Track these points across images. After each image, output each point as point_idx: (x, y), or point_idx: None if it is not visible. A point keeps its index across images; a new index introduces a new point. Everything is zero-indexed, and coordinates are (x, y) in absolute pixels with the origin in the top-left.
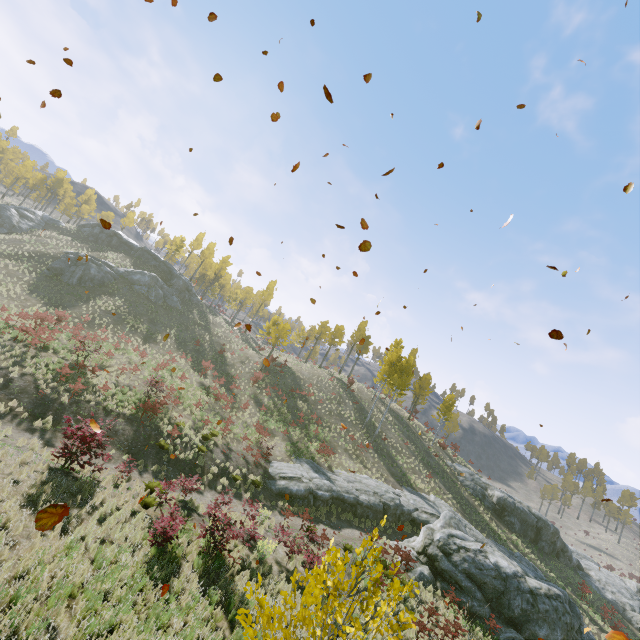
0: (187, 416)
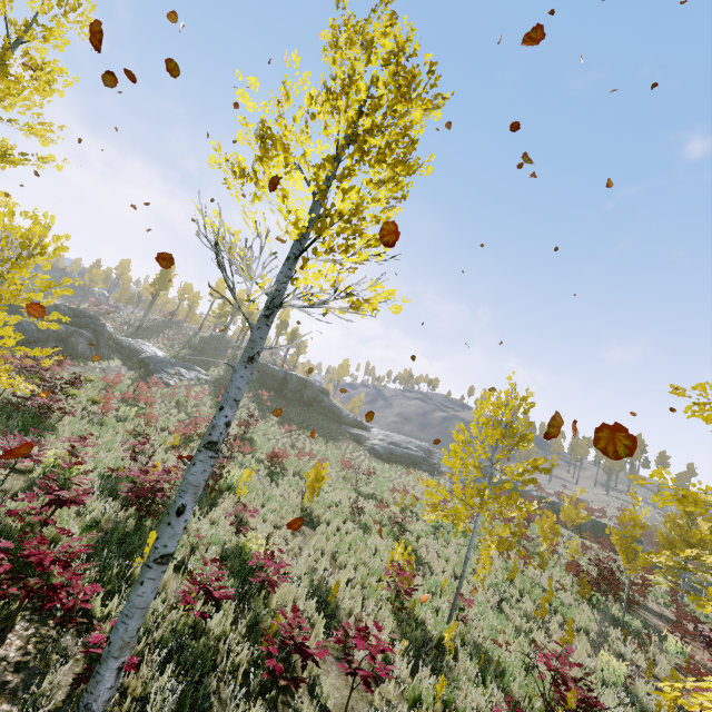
0: None
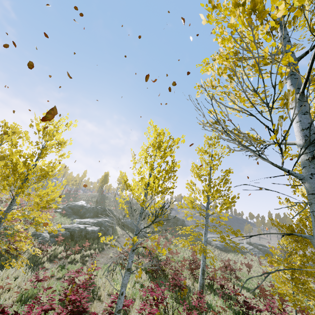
0: None
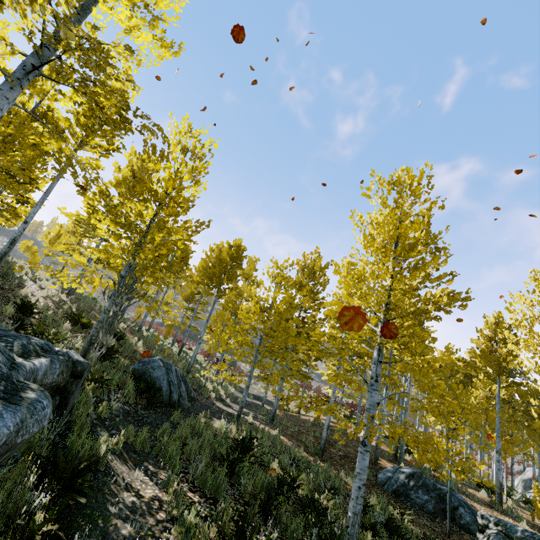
0: None
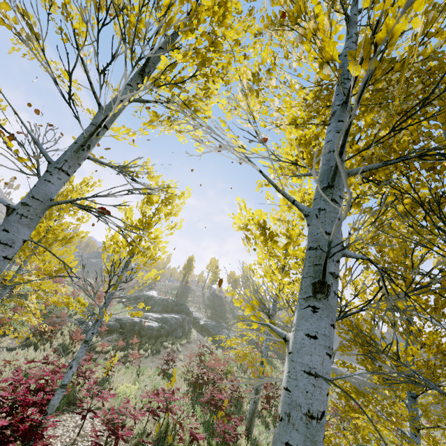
0: None
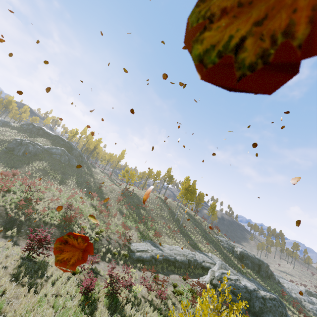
0: (86, 222)
